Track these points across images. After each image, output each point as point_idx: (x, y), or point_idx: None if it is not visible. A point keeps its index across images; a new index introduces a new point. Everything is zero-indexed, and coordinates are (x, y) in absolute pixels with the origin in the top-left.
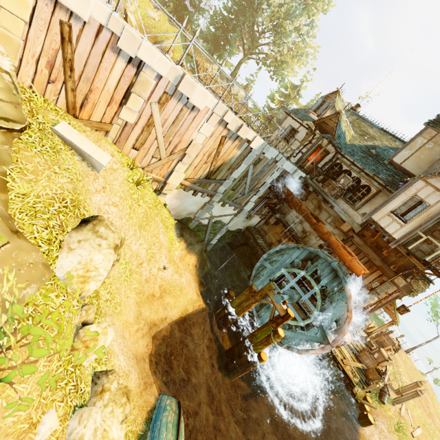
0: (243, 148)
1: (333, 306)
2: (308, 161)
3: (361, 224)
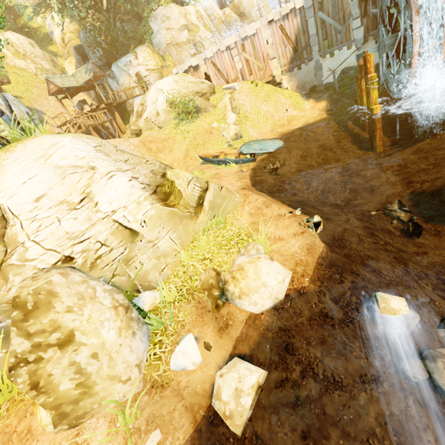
0: (298, 15)
1: (403, 4)
2: None
3: None
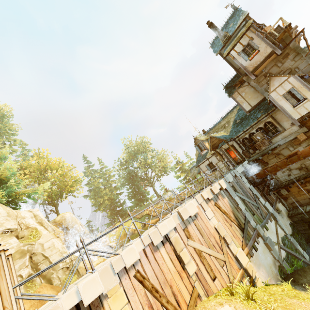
0: (223, 194)
1: None
2: (234, 158)
3: (299, 127)
